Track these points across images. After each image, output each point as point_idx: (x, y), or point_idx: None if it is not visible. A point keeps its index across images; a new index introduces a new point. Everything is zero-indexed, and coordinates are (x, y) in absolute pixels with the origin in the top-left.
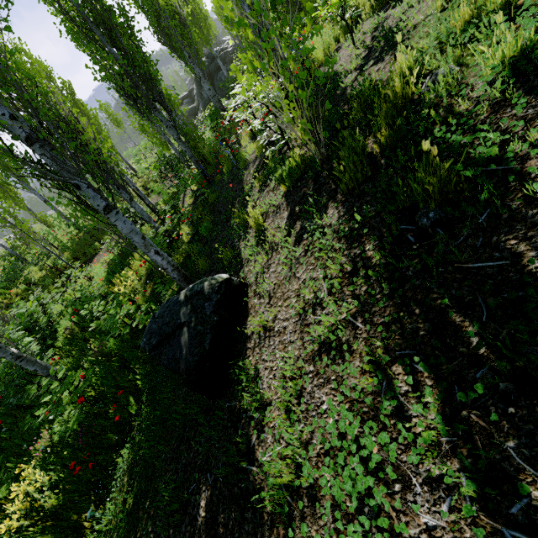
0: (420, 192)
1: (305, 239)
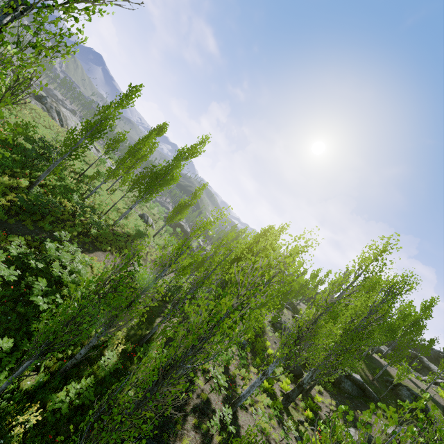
0: None
1: None
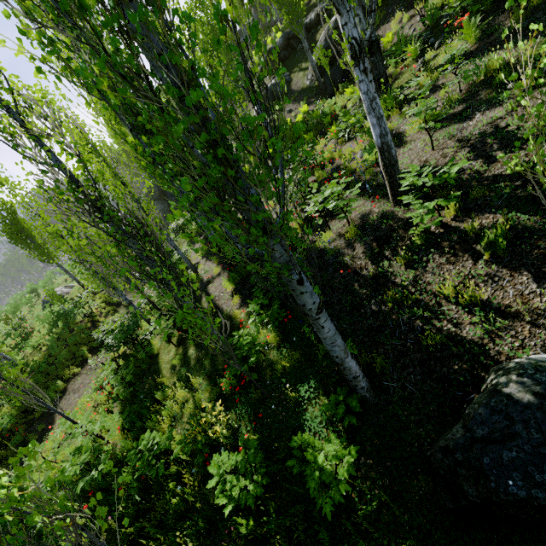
0: None
1: None
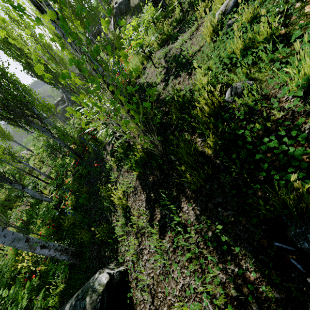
0: (281, 206)
1: (168, 231)
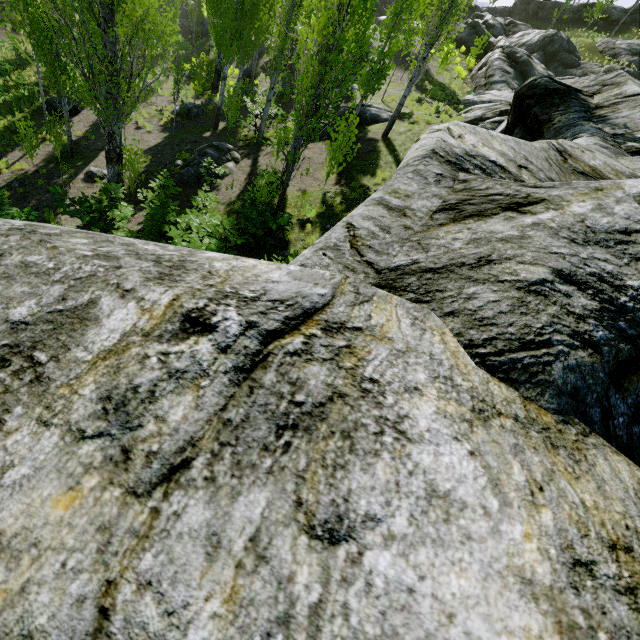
0: None
1: None
